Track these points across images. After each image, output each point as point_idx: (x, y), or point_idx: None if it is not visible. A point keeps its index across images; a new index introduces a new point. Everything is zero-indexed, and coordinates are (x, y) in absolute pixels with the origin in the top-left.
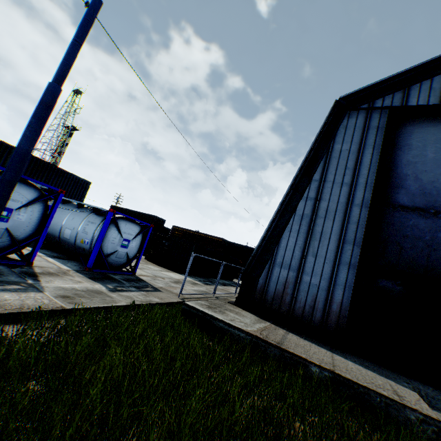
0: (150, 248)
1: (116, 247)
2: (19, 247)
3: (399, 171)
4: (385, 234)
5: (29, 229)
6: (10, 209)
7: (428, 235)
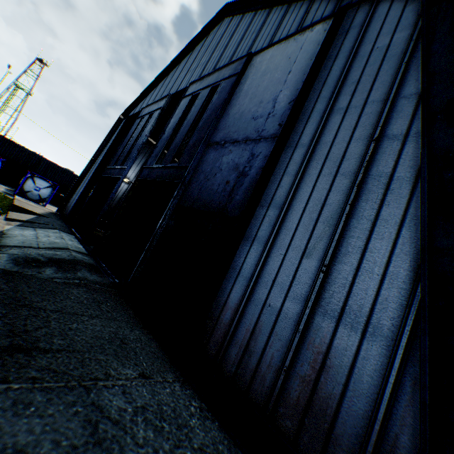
0: None
1: (32, 189)
2: None
3: None
4: None
5: None
6: None
7: None
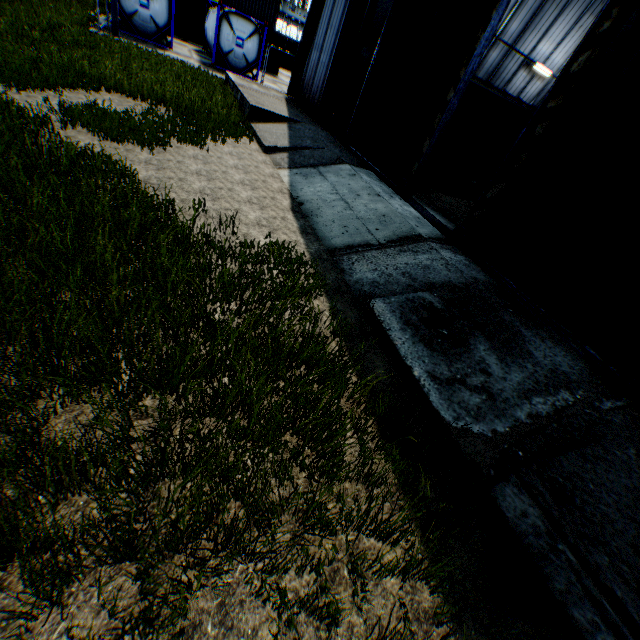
0: None
1: (232, 46)
2: (162, 34)
3: None
4: None
5: (164, 20)
6: (148, 1)
7: None
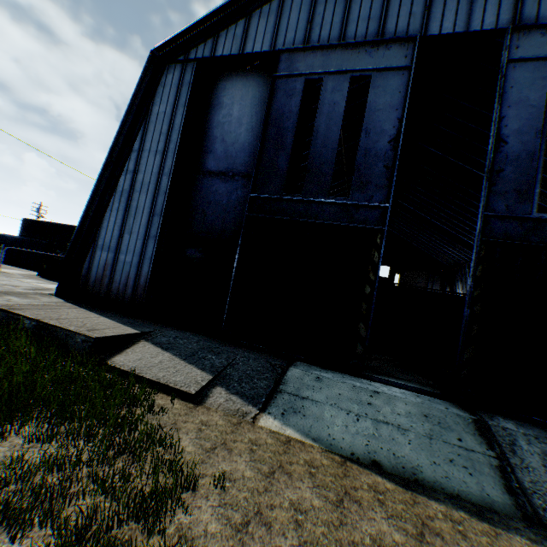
0: (44, 262)
1: None
2: None
3: (211, 135)
4: (195, 203)
5: None
6: None
7: (226, 199)
